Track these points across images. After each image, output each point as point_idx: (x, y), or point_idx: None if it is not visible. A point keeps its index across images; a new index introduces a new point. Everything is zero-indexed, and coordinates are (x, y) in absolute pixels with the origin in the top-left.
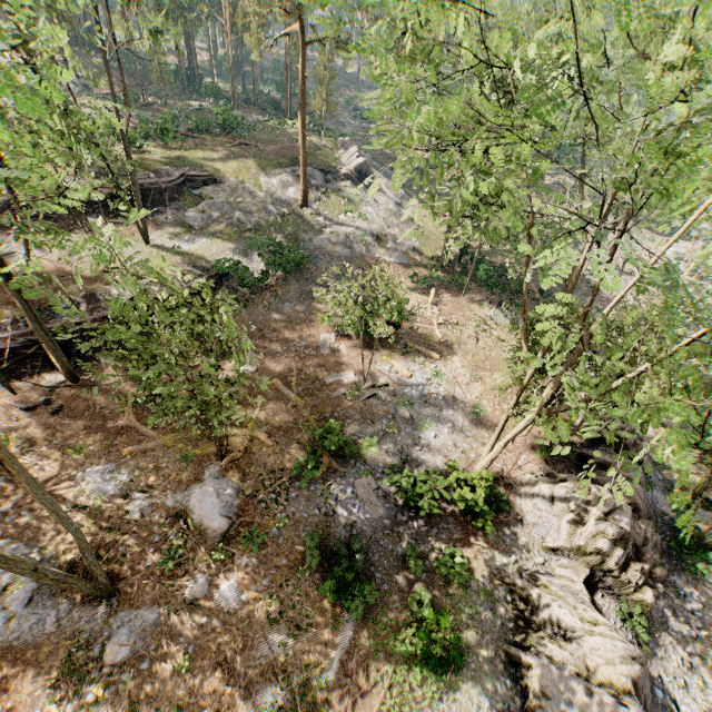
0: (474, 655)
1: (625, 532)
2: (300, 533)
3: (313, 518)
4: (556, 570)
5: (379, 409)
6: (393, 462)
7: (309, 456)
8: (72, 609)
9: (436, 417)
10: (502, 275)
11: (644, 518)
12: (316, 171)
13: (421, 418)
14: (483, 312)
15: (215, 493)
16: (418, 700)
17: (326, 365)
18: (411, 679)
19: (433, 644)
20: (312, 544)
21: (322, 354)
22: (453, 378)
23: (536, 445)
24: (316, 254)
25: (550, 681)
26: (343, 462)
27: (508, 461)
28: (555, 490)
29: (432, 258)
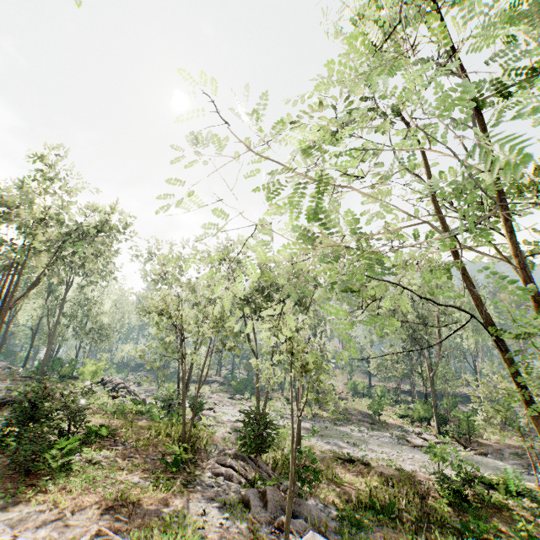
0: None
1: None
2: None
3: None
4: None
5: None
6: None
7: None
8: None
9: None
10: None
11: None
12: None
13: None
14: None
15: None
16: None
17: None
18: None
19: None
20: None
21: None
22: None
23: None
24: None
25: None
26: None
27: None
28: None
29: None
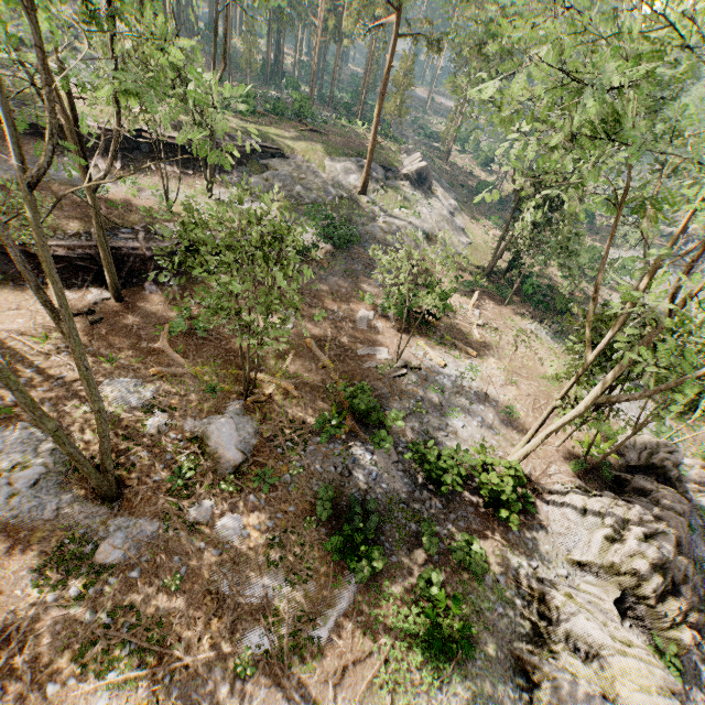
0: (481, 652)
1: (666, 560)
2: (313, 485)
3: (327, 475)
4: (582, 585)
5: (409, 389)
6: (417, 440)
7: (333, 414)
8: (74, 502)
9: (466, 409)
10: (547, 295)
11: (684, 556)
12: (378, 167)
13: (450, 407)
14: (524, 324)
15: (234, 426)
16: (415, 684)
17: (361, 338)
18: (410, 658)
19: (438, 628)
20: (324, 497)
21: (358, 327)
22: (487, 377)
23: (569, 458)
24: (366, 238)
25: (569, 696)
26: (365, 429)
27: (538, 467)
28: (589, 502)
29: (477, 267)
